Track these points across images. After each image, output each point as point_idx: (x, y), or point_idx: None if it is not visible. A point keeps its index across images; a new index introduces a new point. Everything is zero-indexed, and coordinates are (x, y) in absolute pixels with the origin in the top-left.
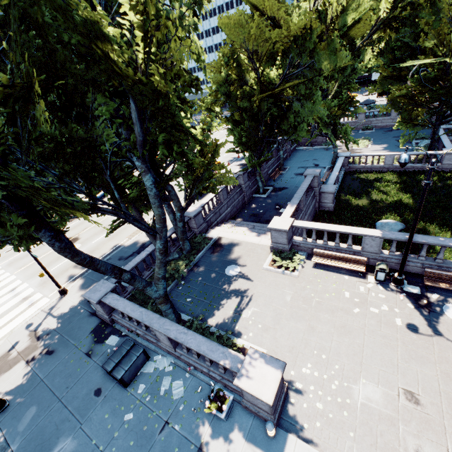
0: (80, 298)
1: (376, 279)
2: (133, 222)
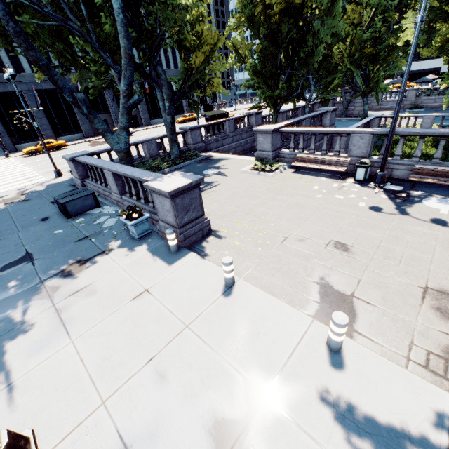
0: (69, 178)
1: (355, 179)
2: (99, 51)
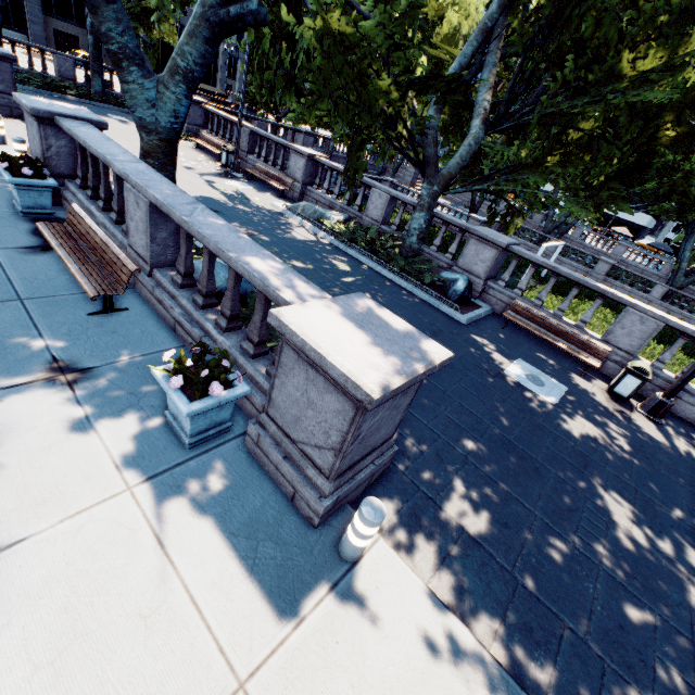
0: None
1: (222, 163)
2: None
